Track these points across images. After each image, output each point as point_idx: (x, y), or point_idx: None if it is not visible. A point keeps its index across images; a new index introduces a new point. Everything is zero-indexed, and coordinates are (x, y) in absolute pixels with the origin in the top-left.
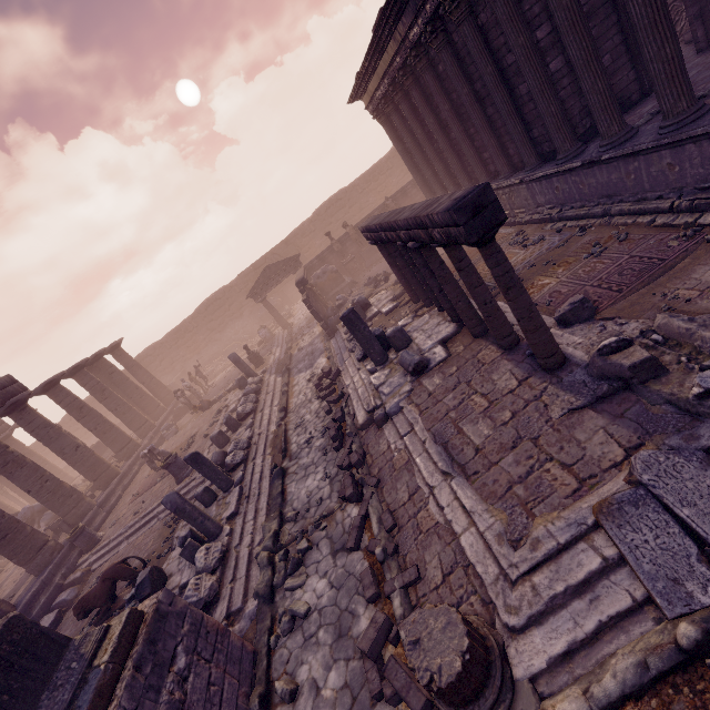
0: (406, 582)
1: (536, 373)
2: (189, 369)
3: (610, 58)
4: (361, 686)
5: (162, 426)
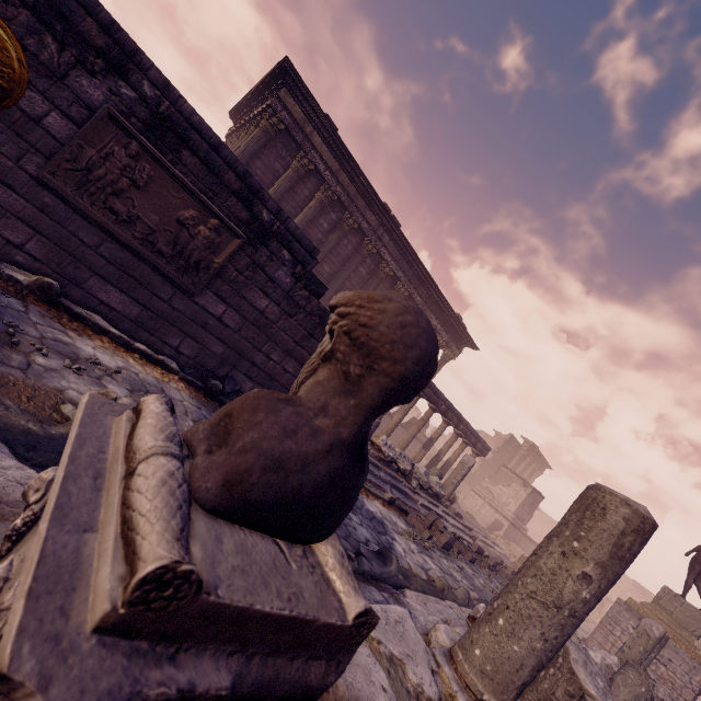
0: None
1: None
2: None
3: None
4: None
5: None
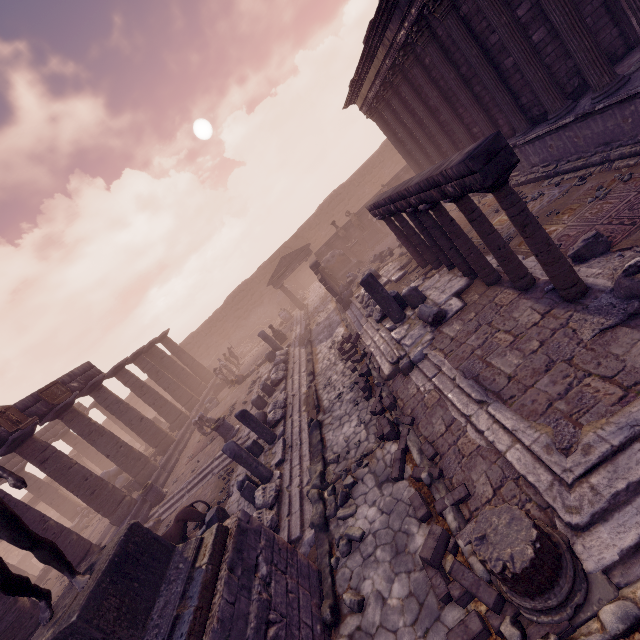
0: (457, 500)
1: (558, 305)
2: (221, 353)
3: (591, 21)
4: (425, 593)
5: (205, 400)
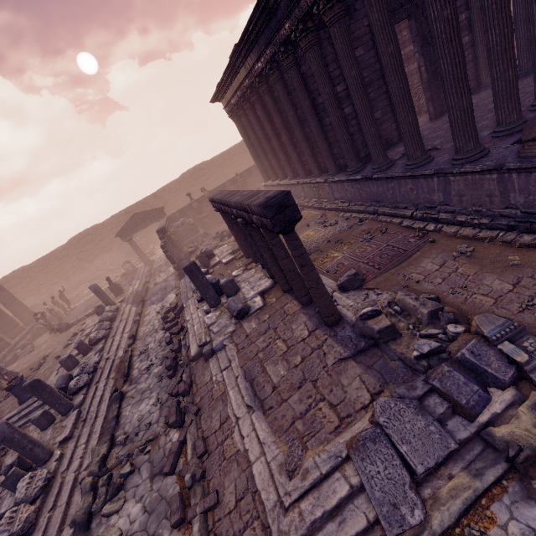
0: (206, 508)
1: (321, 326)
2: (55, 292)
3: (381, 113)
4: None
5: (17, 345)
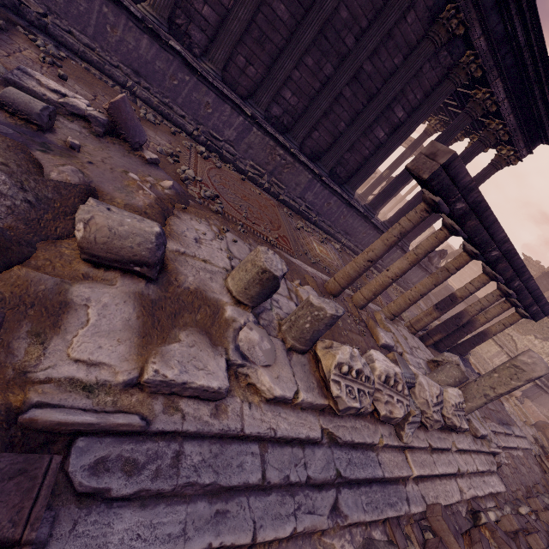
0: None
1: None
2: None
3: None
4: None
5: None
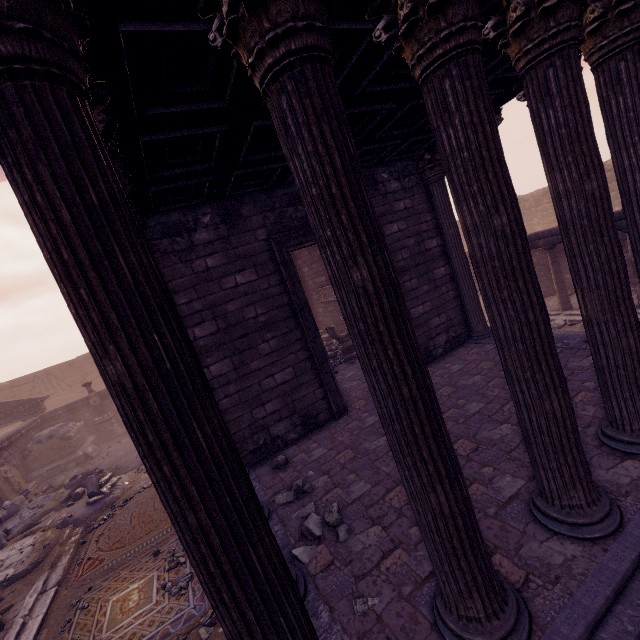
0: None
1: None
2: None
3: (293, 371)
4: None
5: None
